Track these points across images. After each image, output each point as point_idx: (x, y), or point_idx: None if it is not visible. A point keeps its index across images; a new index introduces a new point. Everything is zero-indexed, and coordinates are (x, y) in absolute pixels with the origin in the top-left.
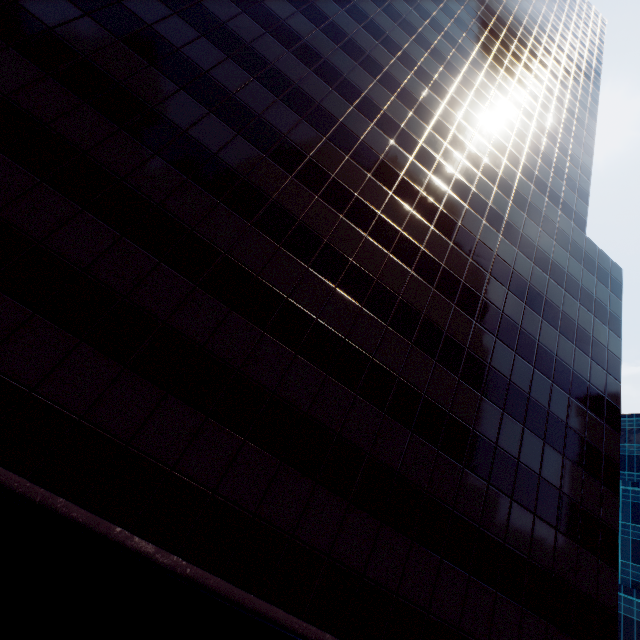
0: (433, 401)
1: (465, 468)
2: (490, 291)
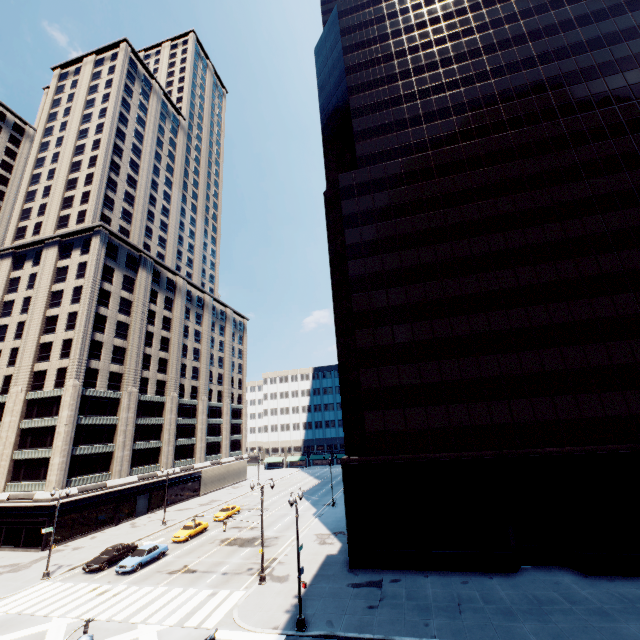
0: None
1: None
2: None
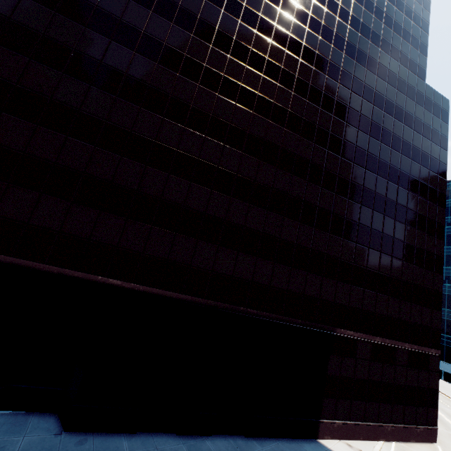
0: (350, 220)
1: (369, 248)
2: (371, 147)
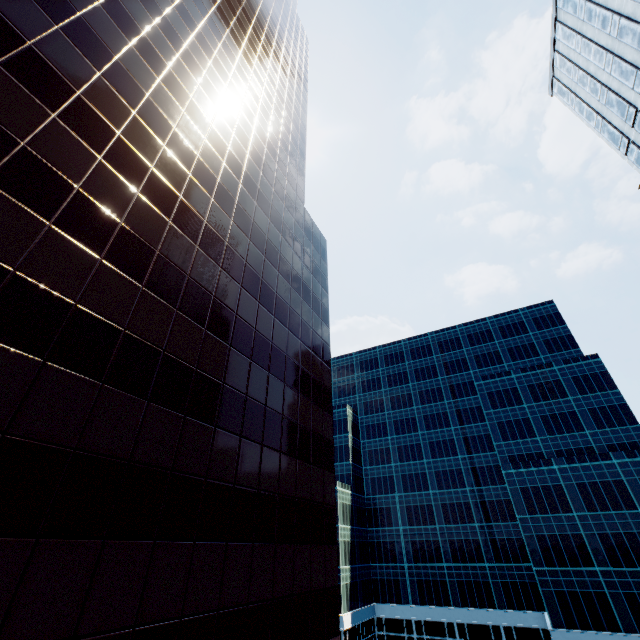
0: (176, 358)
1: (217, 428)
2: (234, 238)
